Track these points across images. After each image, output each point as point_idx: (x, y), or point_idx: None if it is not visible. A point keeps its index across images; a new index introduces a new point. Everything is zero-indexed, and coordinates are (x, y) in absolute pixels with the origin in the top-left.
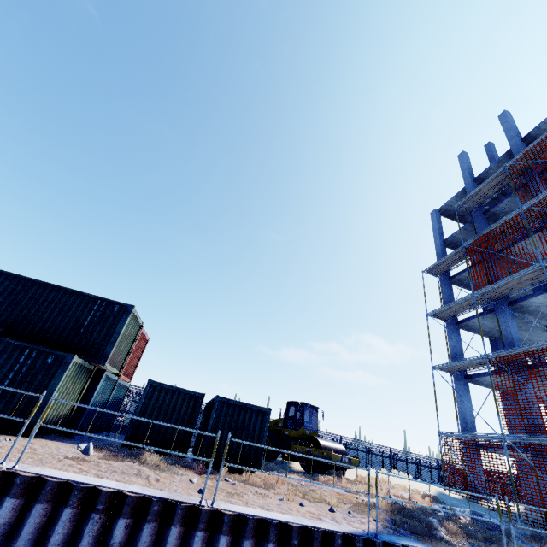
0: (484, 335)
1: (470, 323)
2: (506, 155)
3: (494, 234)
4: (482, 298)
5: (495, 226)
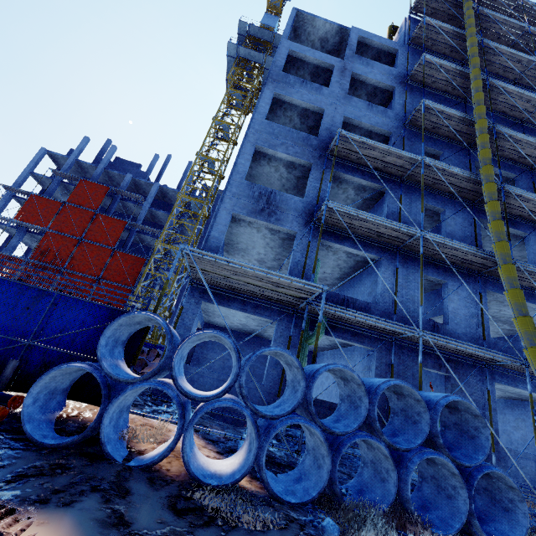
0: (7, 232)
1: (2, 226)
2: (95, 167)
3: (47, 202)
4: (16, 223)
5: (51, 199)
